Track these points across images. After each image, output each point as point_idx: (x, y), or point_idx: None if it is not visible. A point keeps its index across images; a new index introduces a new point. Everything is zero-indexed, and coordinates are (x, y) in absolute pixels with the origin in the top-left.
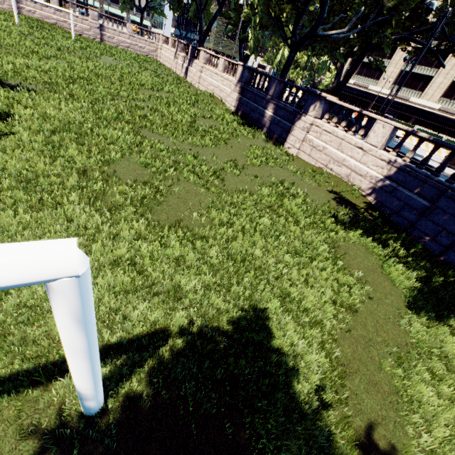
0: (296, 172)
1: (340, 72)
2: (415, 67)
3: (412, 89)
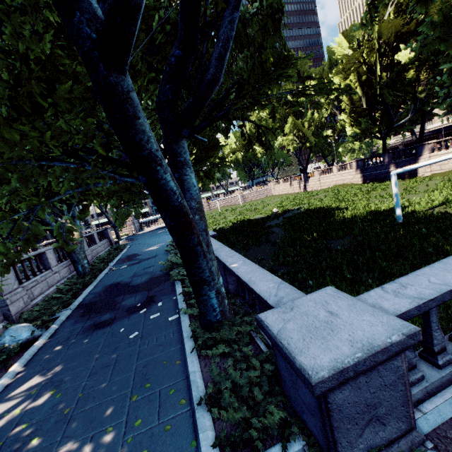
0: (443, 178)
1: (413, 132)
2: None
3: None
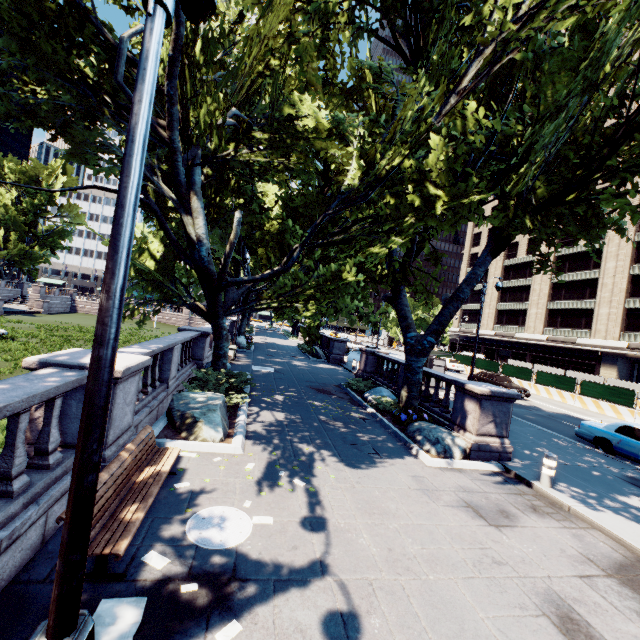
0: None
1: None
2: (507, 304)
3: (515, 325)
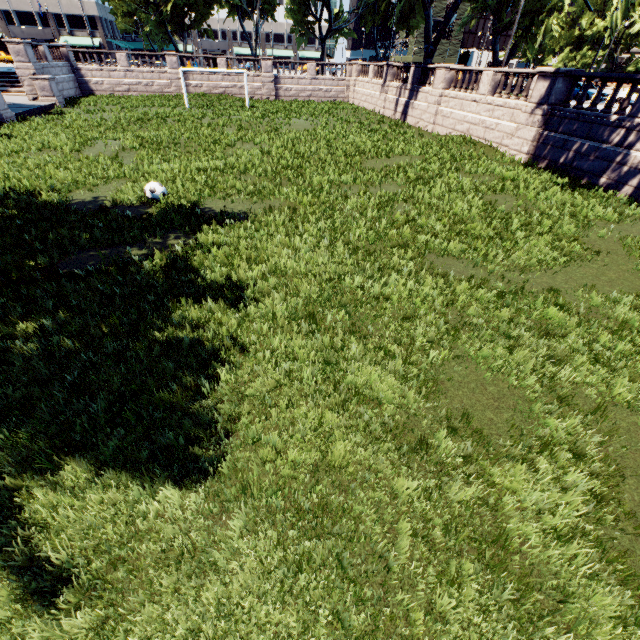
0: None
1: None
2: None
3: None
